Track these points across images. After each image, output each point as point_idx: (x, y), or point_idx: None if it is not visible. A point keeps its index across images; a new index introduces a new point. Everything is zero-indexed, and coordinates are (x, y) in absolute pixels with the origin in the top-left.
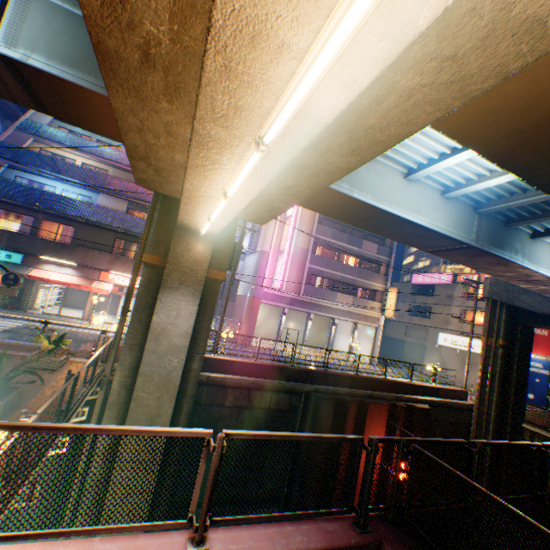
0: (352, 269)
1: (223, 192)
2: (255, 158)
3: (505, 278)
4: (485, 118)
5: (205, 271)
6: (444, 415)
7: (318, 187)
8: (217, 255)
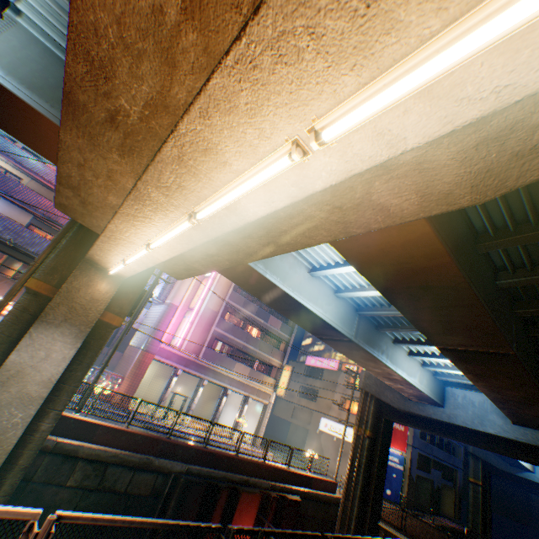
0: (256, 340)
1: (147, 243)
2: (186, 226)
3: (375, 372)
4: (363, 249)
5: (101, 312)
6: (314, 509)
7: (237, 262)
8: (121, 298)
